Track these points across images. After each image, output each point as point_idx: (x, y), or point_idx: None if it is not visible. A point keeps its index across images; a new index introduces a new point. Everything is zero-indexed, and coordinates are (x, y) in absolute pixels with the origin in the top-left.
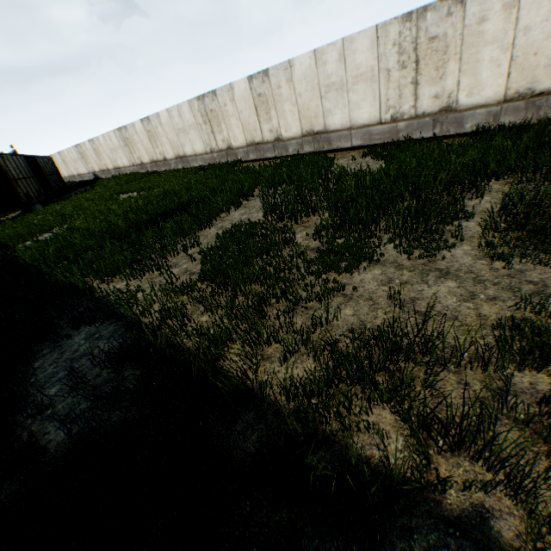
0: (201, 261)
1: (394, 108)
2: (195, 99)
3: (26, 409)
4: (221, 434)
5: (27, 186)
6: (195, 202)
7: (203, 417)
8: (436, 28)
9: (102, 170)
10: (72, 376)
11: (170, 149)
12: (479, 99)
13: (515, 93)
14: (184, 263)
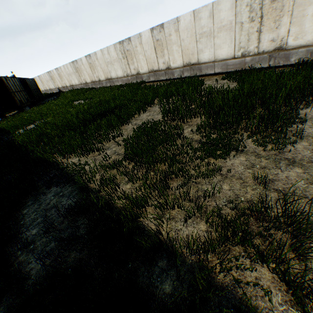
0: (124, 147)
1: (244, 48)
2: (118, 43)
3: (17, 245)
4: (145, 275)
5: (21, 96)
6: (119, 108)
7: (131, 260)
8: None
9: (63, 87)
10: (46, 222)
11: (102, 74)
12: (301, 42)
13: None
14: (113, 147)
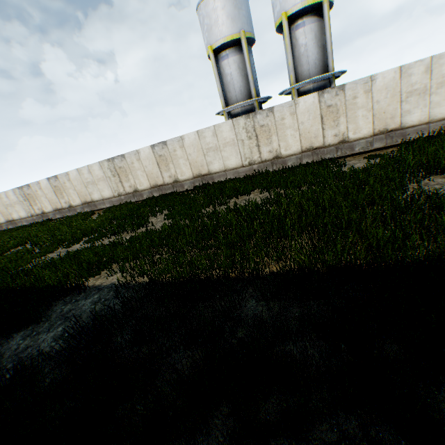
0: None
1: (117, 191)
2: (18, 188)
3: None
4: None
5: None
6: None
7: None
8: (120, 164)
9: None
10: None
11: (2, 217)
12: (144, 187)
13: (153, 185)
14: None
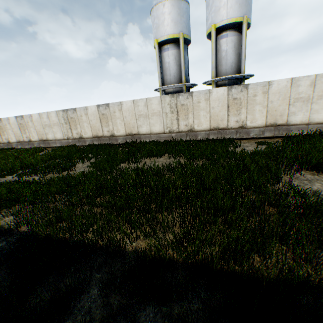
0: None
1: (67, 135)
2: None
3: None
4: None
5: None
6: None
7: None
8: (72, 115)
9: None
10: None
11: None
12: (87, 136)
13: (95, 135)
14: None
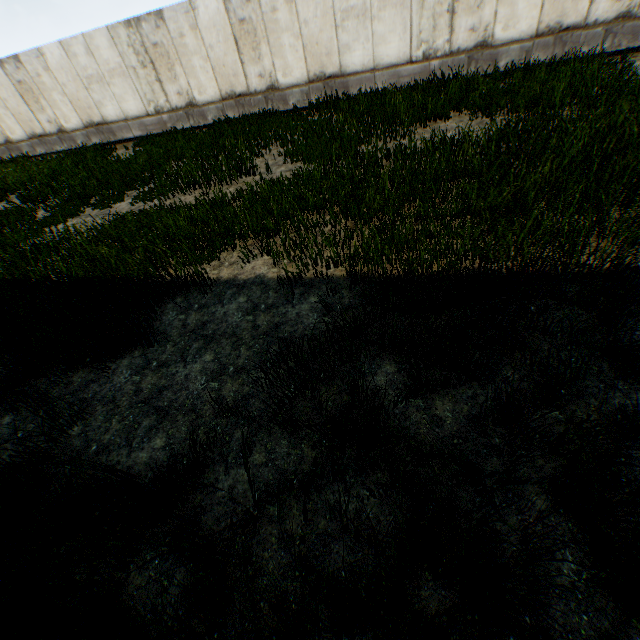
0: None
1: (154, 103)
2: None
3: None
4: None
5: None
6: None
7: None
8: (154, 37)
9: None
10: None
11: None
12: (208, 97)
13: (226, 94)
14: None
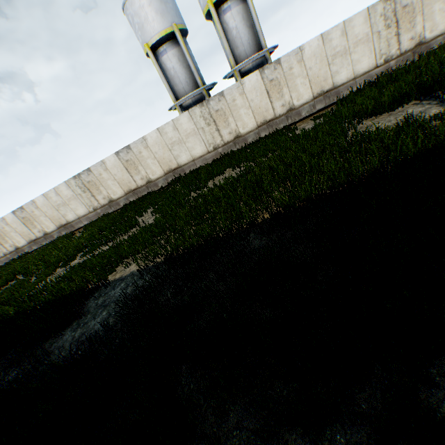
0: None
1: (92, 206)
2: None
3: None
4: None
5: None
6: None
7: None
8: (88, 178)
9: None
10: None
11: None
12: (118, 195)
13: (127, 191)
14: None
